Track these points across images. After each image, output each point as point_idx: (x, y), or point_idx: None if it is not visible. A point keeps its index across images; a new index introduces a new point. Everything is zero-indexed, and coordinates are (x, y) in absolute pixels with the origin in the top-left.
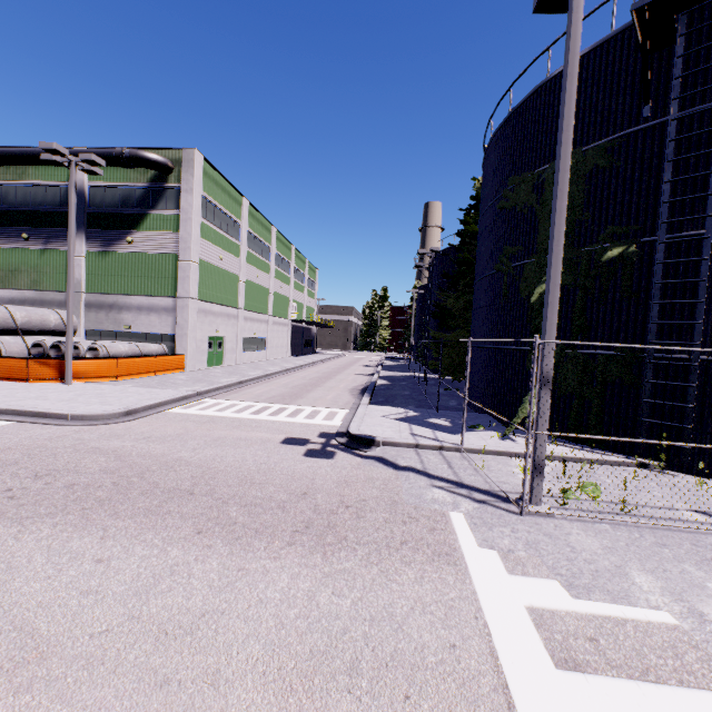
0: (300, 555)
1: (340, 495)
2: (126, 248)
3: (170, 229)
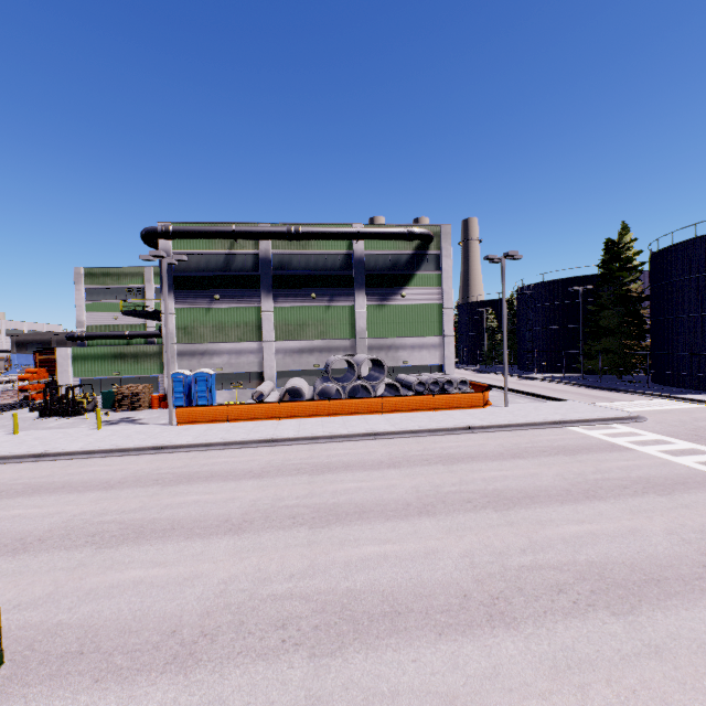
0: None
1: None
2: (398, 301)
3: (433, 285)
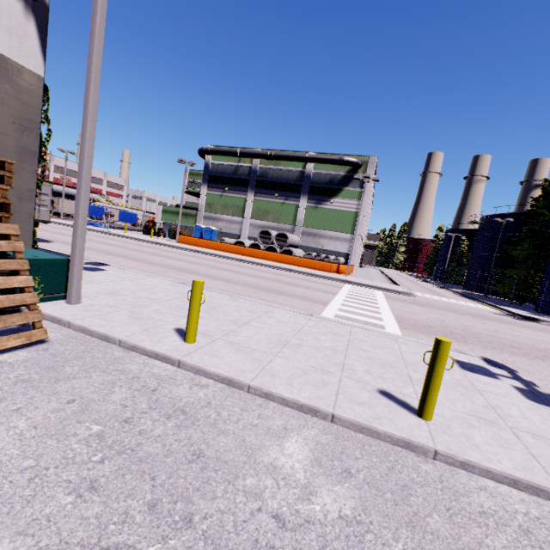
0: None
1: None
2: (328, 206)
3: (354, 198)
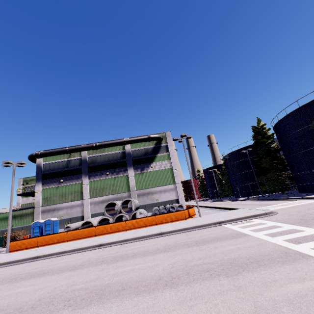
0: None
1: None
2: (150, 169)
3: (166, 159)
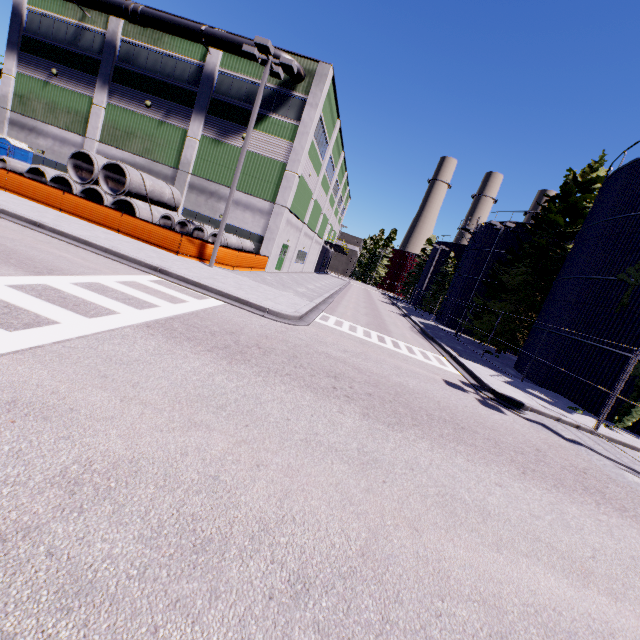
0: (618, 516)
1: (564, 459)
2: (239, 143)
3: (285, 137)
